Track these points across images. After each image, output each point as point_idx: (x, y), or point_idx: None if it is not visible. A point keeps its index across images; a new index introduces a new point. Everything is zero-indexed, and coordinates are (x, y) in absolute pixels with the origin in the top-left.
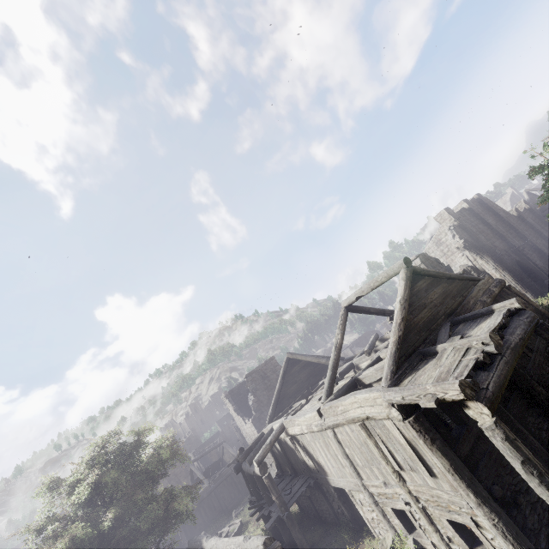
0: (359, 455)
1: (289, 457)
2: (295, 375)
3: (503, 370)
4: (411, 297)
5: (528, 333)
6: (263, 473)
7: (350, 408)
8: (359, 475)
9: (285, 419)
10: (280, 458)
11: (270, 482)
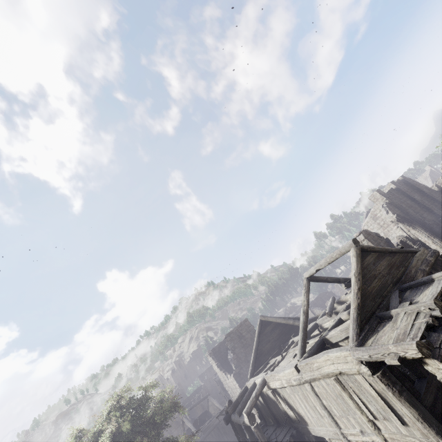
0: (336, 406)
1: (271, 409)
2: (268, 335)
3: None
4: (362, 270)
5: None
6: (252, 423)
7: (324, 365)
8: (337, 424)
9: (265, 374)
10: (262, 409)
11: (259, 431)
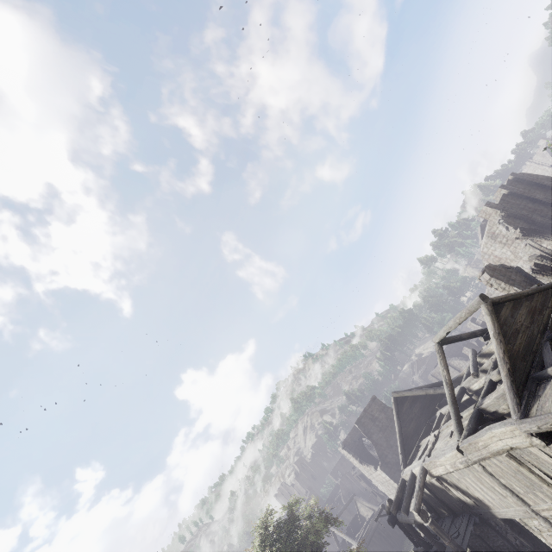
0: (517, 483)
1: (441, 498)
2: (408, 412)
3: None
4: (501, 327)
5: None
6: (426, 520)
7: (490, 442)
8: (525, 502)
9: (423, 461)
10: (430, 501)
11: (436, 528)
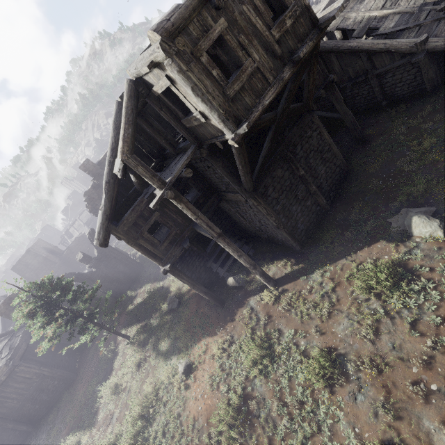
0: None
1: None
2: None
3: None
4: None
5: None
6: None
7: None
8: None
9: None
10: None
11: None
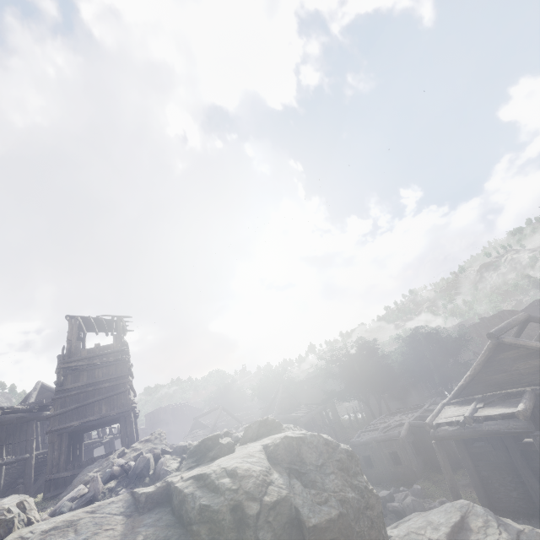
0: None
1: None
2: None
3: (454, 433)
4: (490, 361)
5: (502, 432)
6: None
7: None
8: None
9: None
10: None
11: None
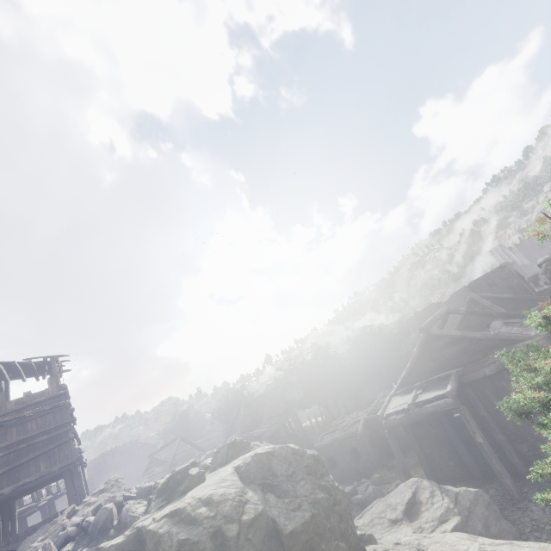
0: None
1: None
2: None
3: (401, 420)
4: (424, 352)
5: (437, 411)
6: None
7: None
8: None
9: None
10: None
11: None
